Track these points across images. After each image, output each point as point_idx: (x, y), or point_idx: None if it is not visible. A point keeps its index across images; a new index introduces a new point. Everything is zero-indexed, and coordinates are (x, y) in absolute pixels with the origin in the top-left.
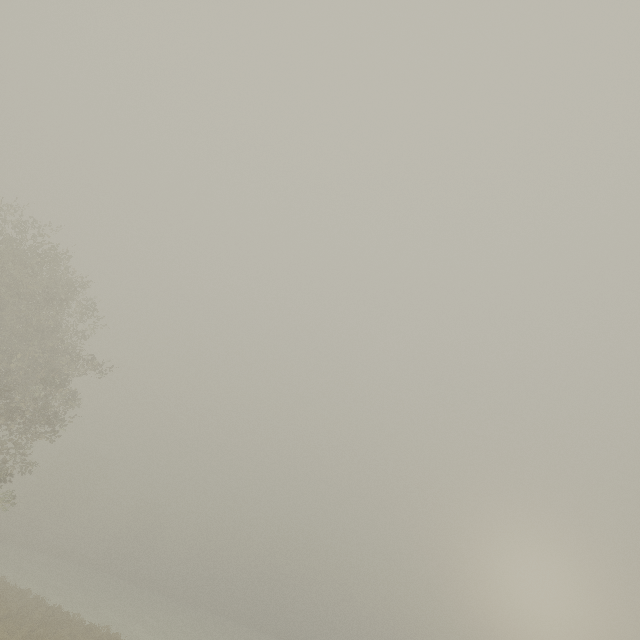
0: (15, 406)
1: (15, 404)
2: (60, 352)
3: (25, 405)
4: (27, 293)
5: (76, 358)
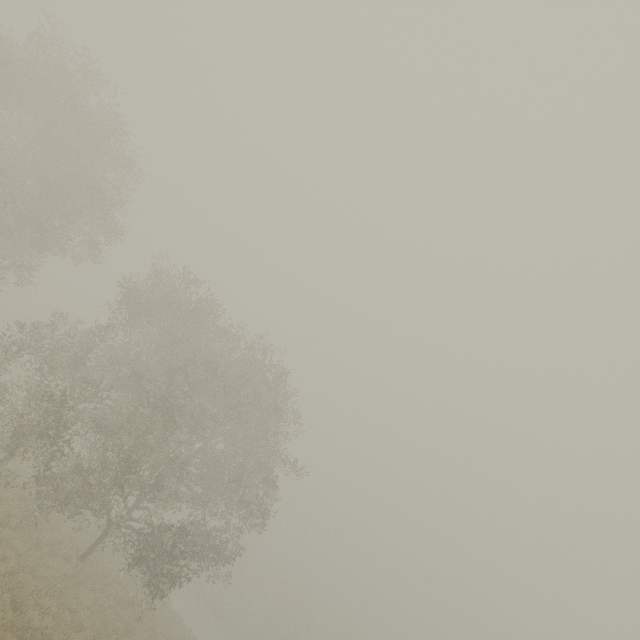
0: (245, 498)
1: (245, 497)
2: (273, 452)
3: (250, 498)
4: (264, 406)
5: (285, 461)
